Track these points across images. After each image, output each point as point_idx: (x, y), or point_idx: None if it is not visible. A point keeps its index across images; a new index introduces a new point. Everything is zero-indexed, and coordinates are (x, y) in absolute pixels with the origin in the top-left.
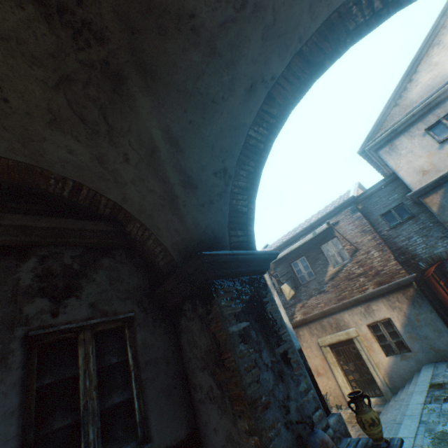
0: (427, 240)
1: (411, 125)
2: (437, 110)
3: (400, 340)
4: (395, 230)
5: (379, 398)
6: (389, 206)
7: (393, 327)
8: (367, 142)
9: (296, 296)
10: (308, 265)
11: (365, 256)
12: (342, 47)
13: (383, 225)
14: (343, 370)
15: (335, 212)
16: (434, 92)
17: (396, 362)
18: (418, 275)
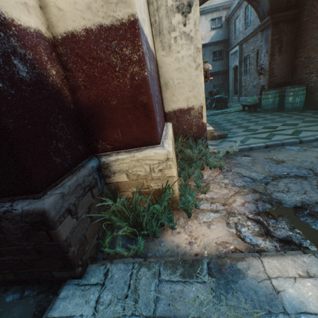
0: None
1: (209, 13)
2: (217, 13)
3: None
4: None
5: None
6: None
7: None
8: None
9: None
10: None
11: None
12: None
13: None
14: None
15: None
16: (221, 3)
17: None
18: None
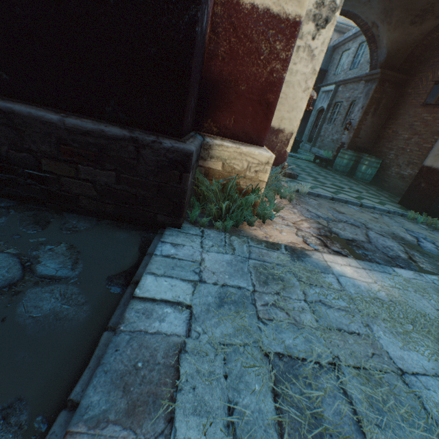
0: None
1: None
2: None
3: None
4: None
5: None
6: None
7: None
8: None
9: None
10: None
11: None
12: (351, 20)
13: None
14: None
15: None
16: (337, 22)
17: None
18: None
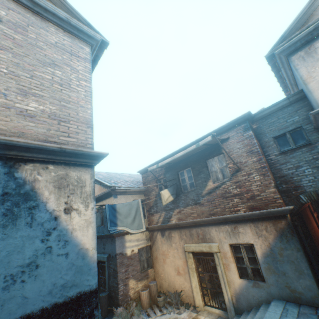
0: (317, 172)
1: None
2: None
3: (258, 268)
4: (285, 156)
5: (223, 312)
6: (286, 128)
7: (254, 253)
8: (280, 43)
9: (176, 202)
10: (192, 176)
11: (246, 178)
12: None
13: (273, 149)
14: (199, 277)
15: (228, 128)
16: None
17: (247, 287)
18: (295, 208)
